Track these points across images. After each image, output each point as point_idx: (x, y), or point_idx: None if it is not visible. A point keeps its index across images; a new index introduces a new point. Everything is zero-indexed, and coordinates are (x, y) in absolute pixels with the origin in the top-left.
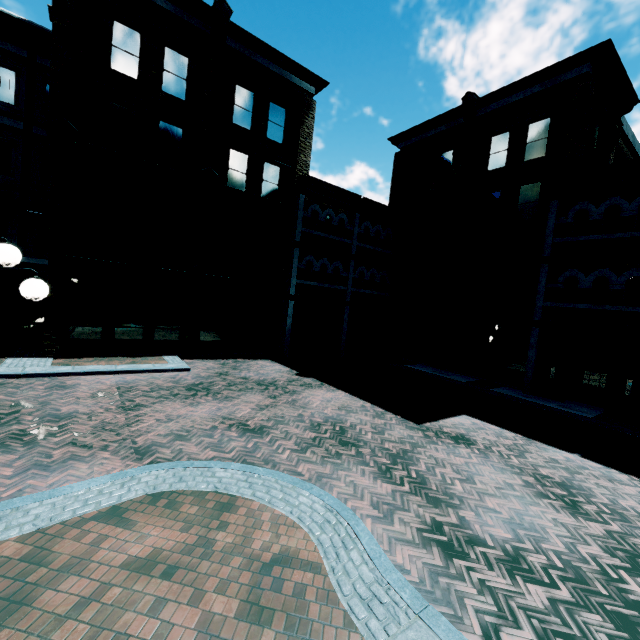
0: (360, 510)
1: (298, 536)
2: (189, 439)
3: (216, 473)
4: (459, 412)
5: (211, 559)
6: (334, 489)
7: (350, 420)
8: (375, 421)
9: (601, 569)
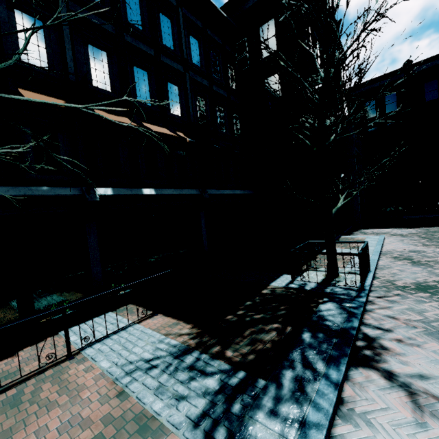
0: None
1: None
2: None
3: None
4: None
5: None
6: None
7: None
8: None
9: None
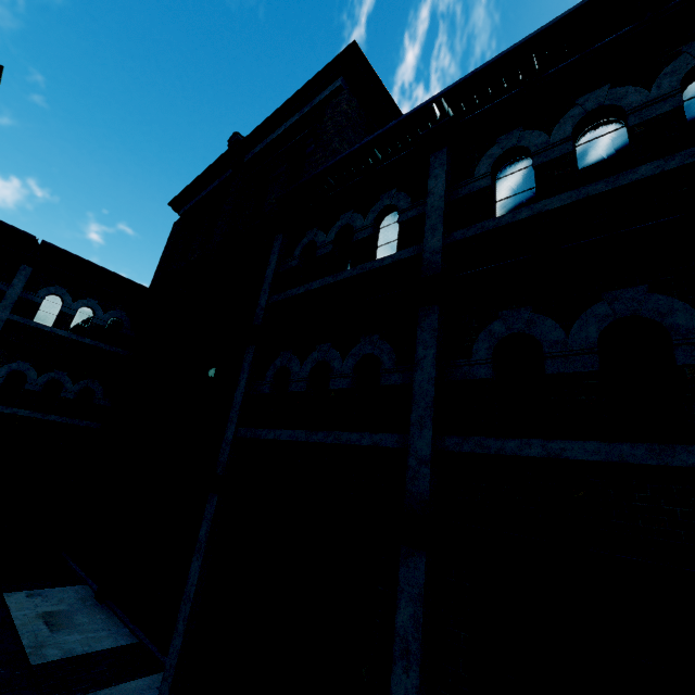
0: None
1: None
2: None
3: None
4: None
5: None
6: None
7: None
8: None
9: None
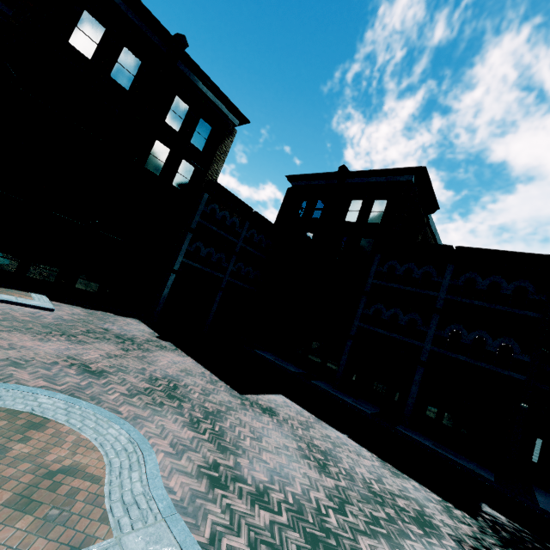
0: (158, 446)
1: (93, 457)
2: (25, 367)
3: (39, 399)
4: (278, 392)
5: (0, 462)
6: (144, 428)
7: (186, 381)
8: (207, 385)
9: (318, 507)
